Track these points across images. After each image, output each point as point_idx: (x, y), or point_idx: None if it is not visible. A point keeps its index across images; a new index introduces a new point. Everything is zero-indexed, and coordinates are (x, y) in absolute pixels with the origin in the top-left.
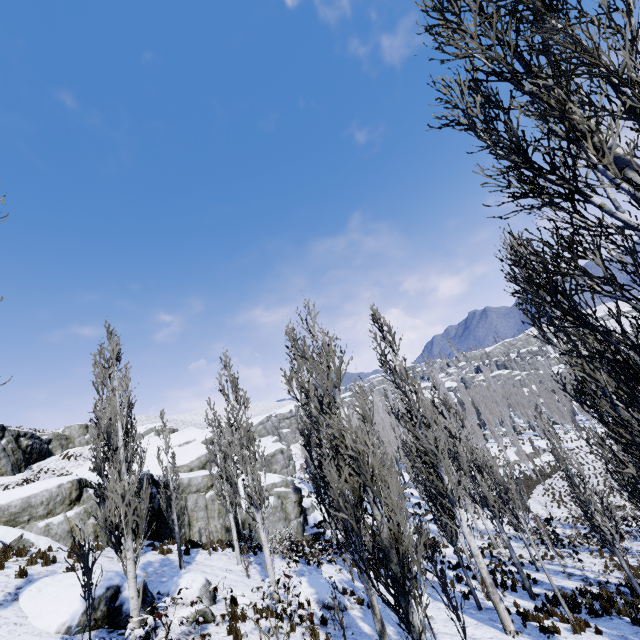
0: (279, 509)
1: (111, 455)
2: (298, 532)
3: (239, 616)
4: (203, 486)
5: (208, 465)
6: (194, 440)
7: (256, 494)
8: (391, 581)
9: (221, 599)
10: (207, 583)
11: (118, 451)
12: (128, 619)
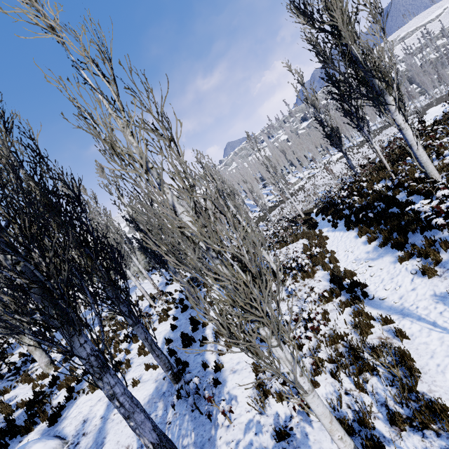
0: None
1: None
2: (145, 265)
3: None
4: None
5: None
6: None
7: None
8: None
9: None
10: None
11: None
12: None
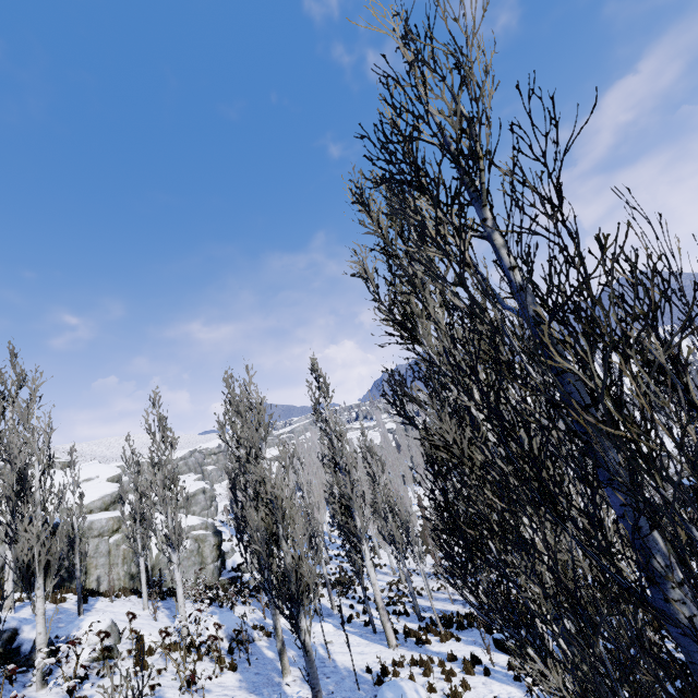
0: (195, 553)
1: (24, 495)
2: (214, 577)
3: (146, 652)
4: (107, 529)
5: (120, 506)
6: (97, 477)
7: (175, 535)
8: (289, 597)
9: (126, 639)
10: (113, 624)
11: (35, 492)
12: (38, 650)
